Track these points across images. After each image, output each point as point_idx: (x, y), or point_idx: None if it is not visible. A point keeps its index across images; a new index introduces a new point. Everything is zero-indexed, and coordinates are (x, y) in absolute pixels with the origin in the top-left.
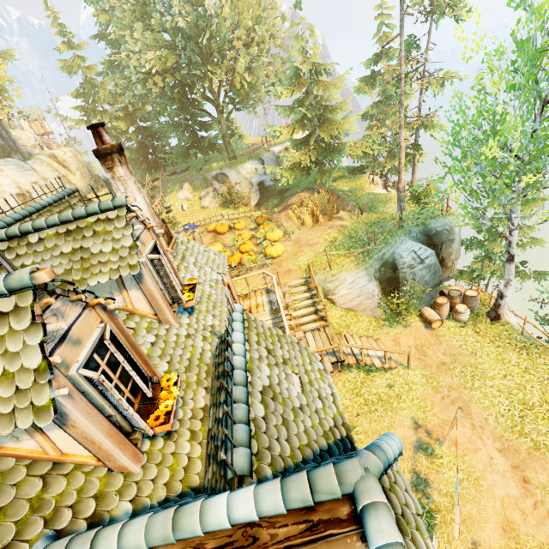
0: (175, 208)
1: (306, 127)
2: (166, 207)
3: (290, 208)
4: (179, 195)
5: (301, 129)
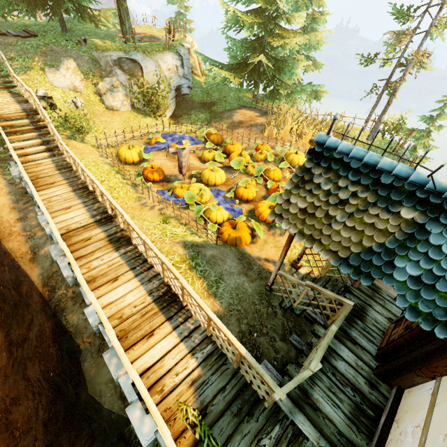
0: (58, 101)
1: (268, 28)
2: (43, 96)
3: (245, 125)
4: (56, 78)
5: (263, 30)
